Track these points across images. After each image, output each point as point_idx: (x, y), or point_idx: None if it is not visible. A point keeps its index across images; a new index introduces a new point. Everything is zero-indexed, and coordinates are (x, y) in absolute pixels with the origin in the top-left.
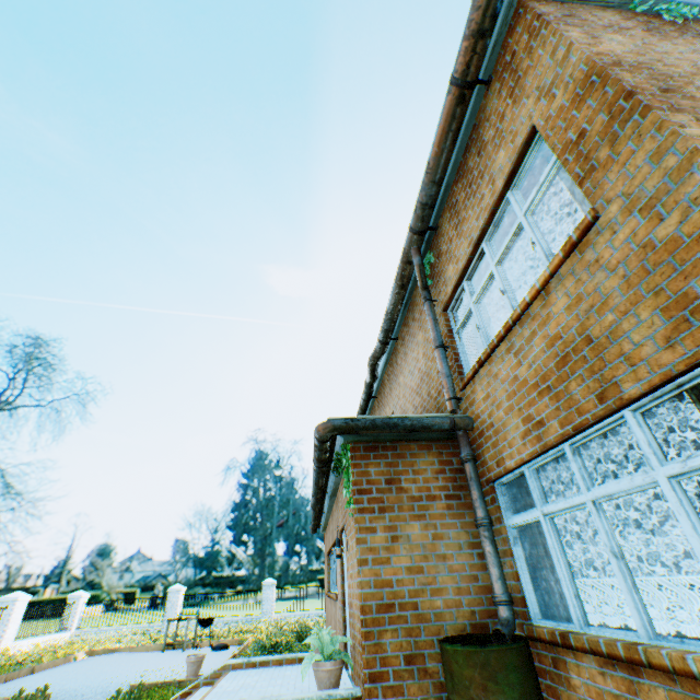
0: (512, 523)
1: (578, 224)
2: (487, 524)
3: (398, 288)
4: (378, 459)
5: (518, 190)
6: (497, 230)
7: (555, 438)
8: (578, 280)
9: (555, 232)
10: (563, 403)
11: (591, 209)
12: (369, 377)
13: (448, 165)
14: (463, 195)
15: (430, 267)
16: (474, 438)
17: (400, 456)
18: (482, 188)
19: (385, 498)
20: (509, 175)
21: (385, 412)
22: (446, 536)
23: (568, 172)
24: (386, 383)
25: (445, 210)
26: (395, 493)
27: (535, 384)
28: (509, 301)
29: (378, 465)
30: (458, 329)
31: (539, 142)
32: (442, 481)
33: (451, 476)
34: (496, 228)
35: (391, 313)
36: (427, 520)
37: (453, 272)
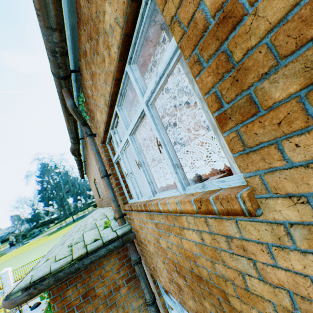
0: (167, 301)
1: (221, 197)
2: (153, 303)
3: (67, 116)
4: (74, 283)
5: (138, 61)
6: (125, 95)
7: (192, 311)
8: (215, 239)
9: (171, 75)
10: (199, 303)
11: (248, 197)
12: (75, 157)
13: (62, 5)
14: (88, 45)
15: (86, 101)
16: (138, 240)
17: (91, 271)
18: (101, 47)
19: (85, 310)
20: (122, 44)
21: (92, 173)
22: (131, 309)
23: (201, 87)
24: (88, 158)
25: (81, 55)
26: (92, 301)
27: (174, 264)
28: (145, 176)
29: (75, 288)
30: (115, 161)
31: (151, 1)
32: (123, 273)
33: (128, 265)
34: (123, 96)
35: (70, 129)
36: (117, 306)
37: (101, 119)
